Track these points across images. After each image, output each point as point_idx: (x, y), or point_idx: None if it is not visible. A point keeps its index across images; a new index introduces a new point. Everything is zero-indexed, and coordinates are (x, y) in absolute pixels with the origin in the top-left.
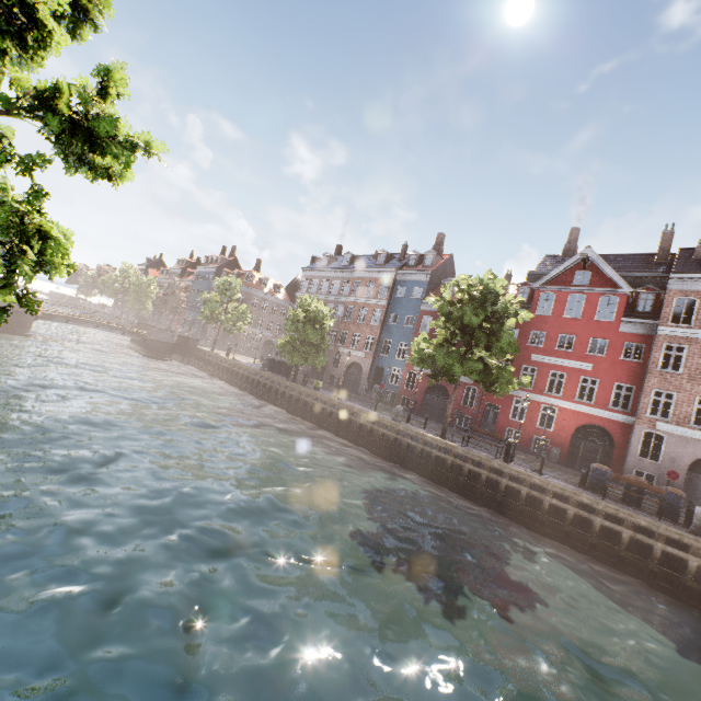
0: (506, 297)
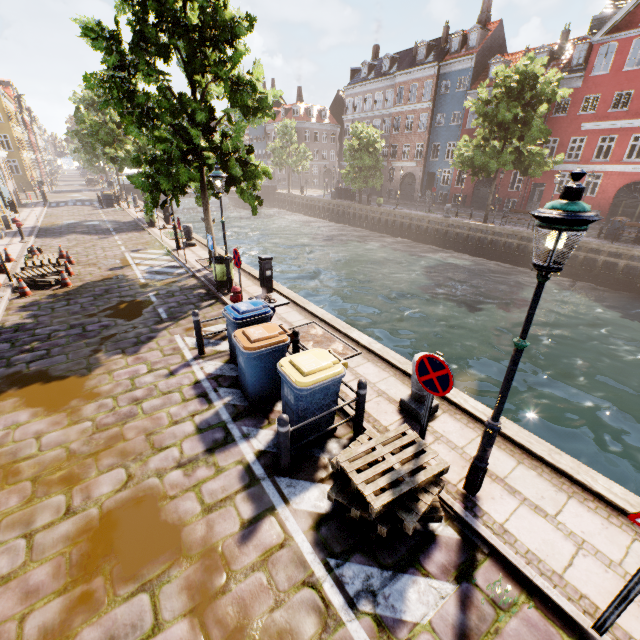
0: (547, 76)
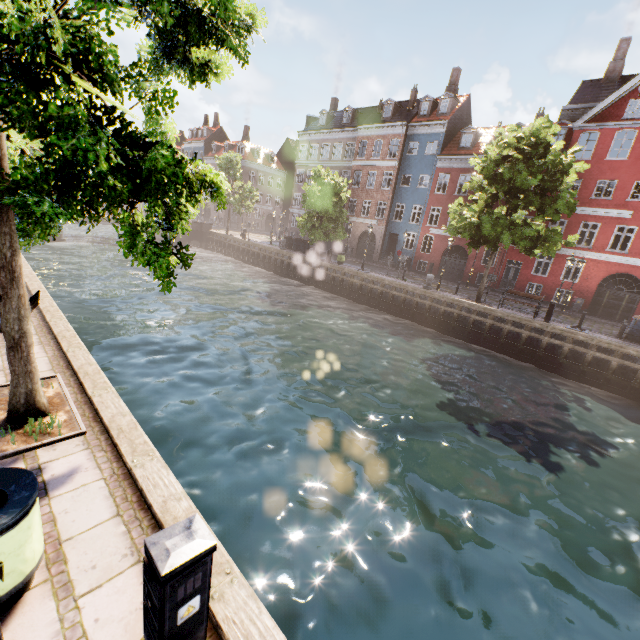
0: (555, 146)
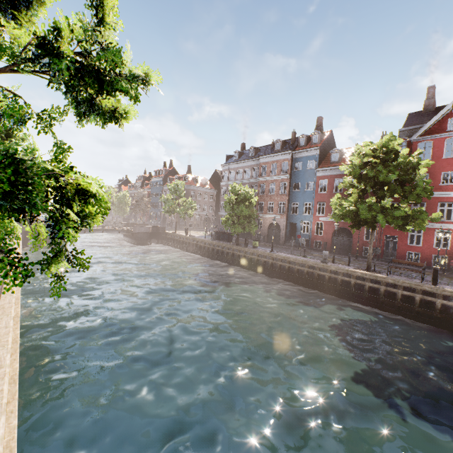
0: (402, 152)
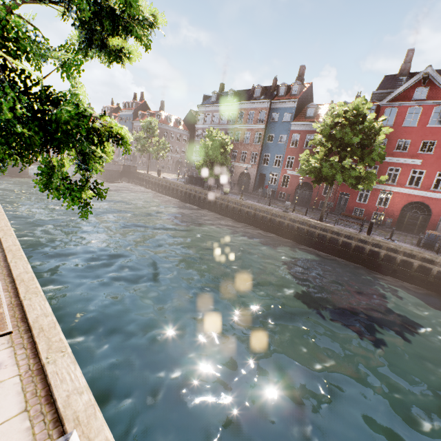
0: (369, 117)
